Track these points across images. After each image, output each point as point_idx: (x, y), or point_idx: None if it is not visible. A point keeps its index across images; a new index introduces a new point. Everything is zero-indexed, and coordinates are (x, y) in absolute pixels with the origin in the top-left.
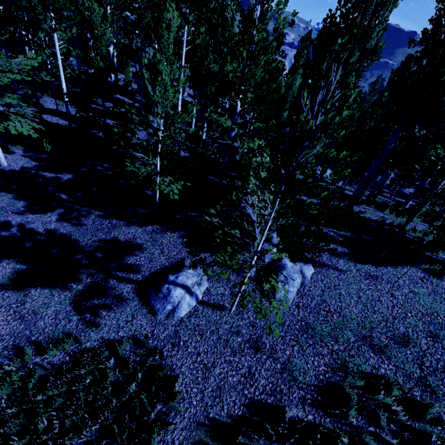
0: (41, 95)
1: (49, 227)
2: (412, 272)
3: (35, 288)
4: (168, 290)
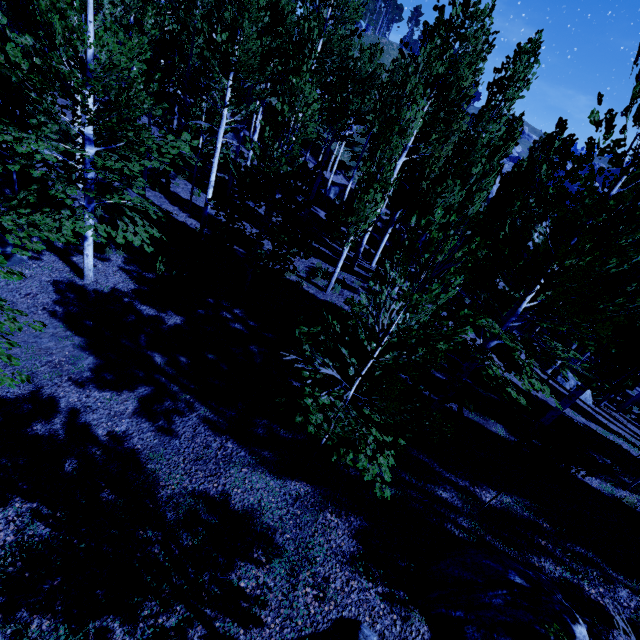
0: (174, 175)
1: (118, 426)
2: None
3: (41, 615)
4: None
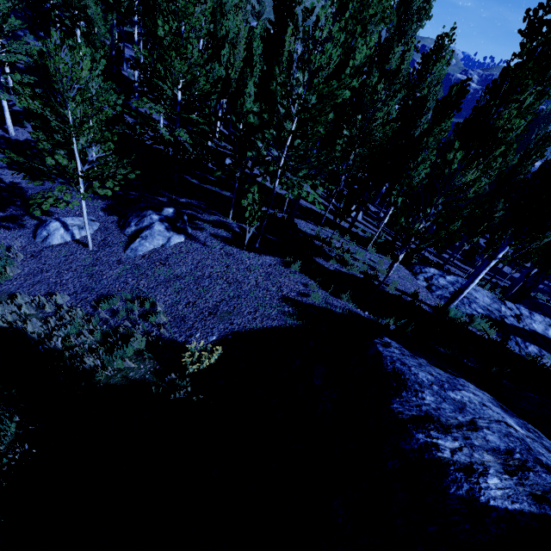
0: None
1: (16, 180)
2: (270, 260)
3: None
4: (50, 222)
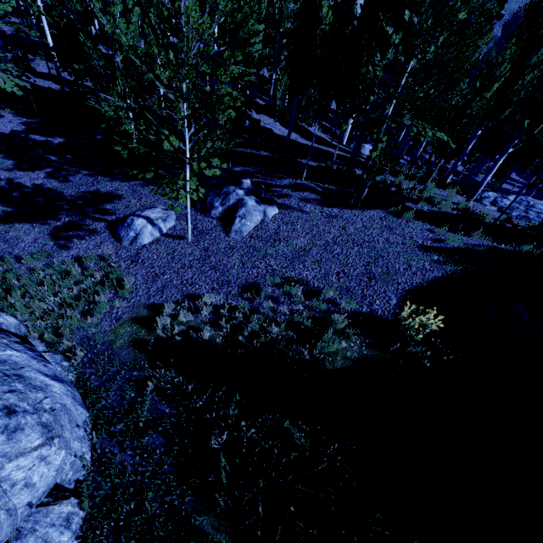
0: (33, 58)
1: (37, 182)
2: (376, 213)
3: (19, 223)
4: (132, 220)
